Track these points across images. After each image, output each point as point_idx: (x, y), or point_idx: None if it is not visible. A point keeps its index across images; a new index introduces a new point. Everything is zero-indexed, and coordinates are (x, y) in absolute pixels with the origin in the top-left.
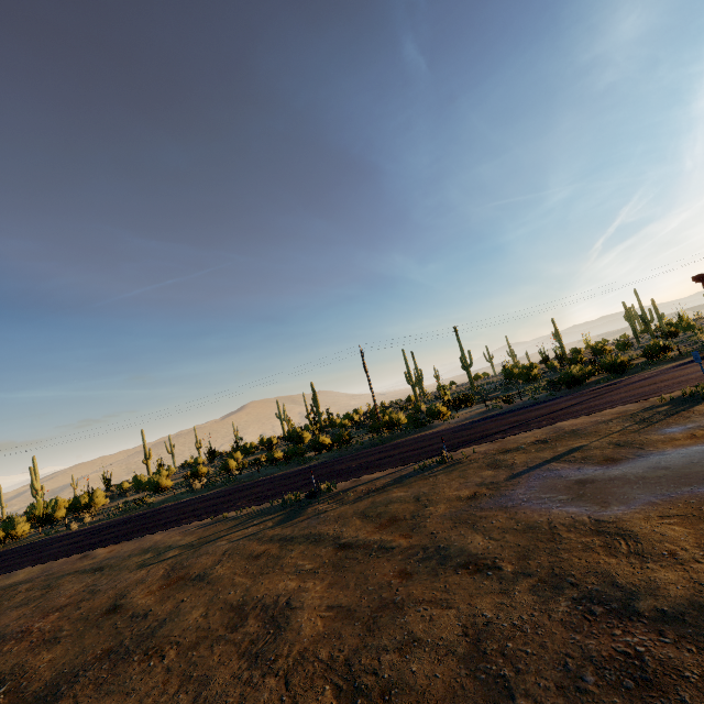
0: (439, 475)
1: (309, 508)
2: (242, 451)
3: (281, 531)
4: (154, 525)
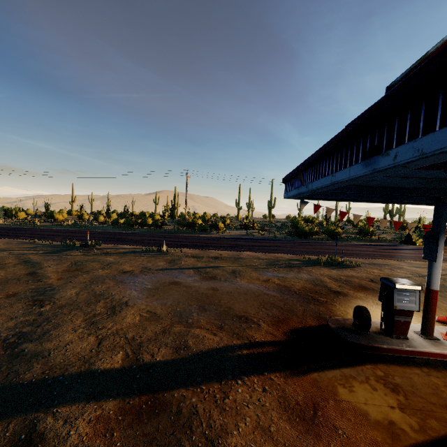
0: (144, 257)
1: (69, 251)
2: (121, 214)
3: (34, 257)
4: (9, 234)
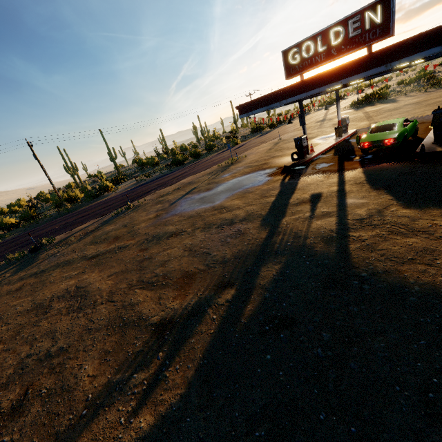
0: (131, 214)
1: (41, 255)
2: None
3: (26, 273)
4: None
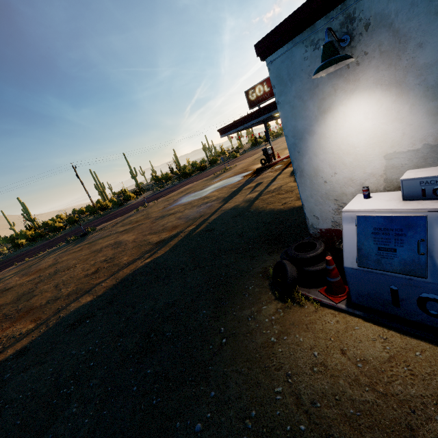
0: (147, 209)
1: (88, 237)
2: None
3: (82, 244)
4: None
